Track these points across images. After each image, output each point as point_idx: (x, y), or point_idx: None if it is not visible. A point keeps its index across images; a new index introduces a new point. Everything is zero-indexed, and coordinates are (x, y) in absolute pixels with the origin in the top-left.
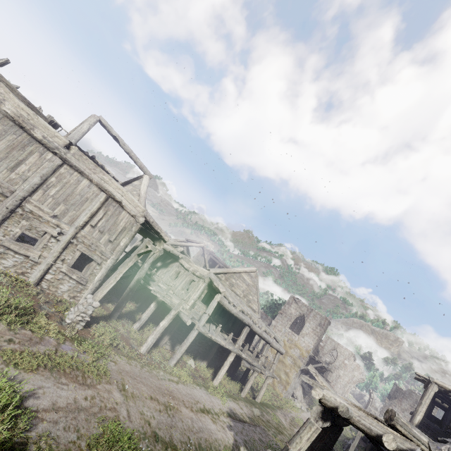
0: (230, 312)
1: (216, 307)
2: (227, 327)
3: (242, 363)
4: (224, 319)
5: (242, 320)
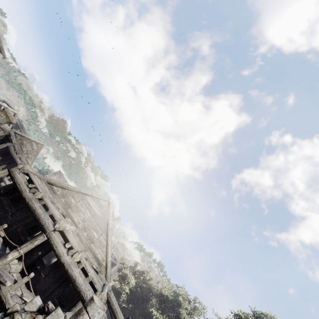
0: (12, 155)
1: (3, 149)
2: (4, 163)
3: (2, 183)
4: (4, 158)
5: (17, 162)
